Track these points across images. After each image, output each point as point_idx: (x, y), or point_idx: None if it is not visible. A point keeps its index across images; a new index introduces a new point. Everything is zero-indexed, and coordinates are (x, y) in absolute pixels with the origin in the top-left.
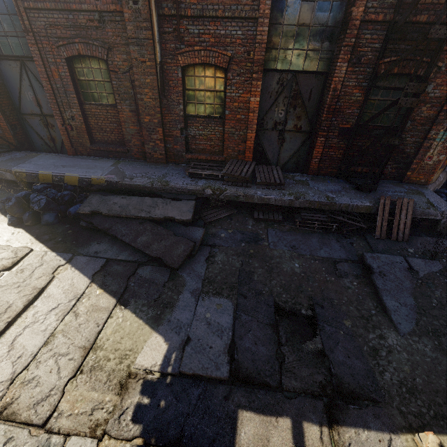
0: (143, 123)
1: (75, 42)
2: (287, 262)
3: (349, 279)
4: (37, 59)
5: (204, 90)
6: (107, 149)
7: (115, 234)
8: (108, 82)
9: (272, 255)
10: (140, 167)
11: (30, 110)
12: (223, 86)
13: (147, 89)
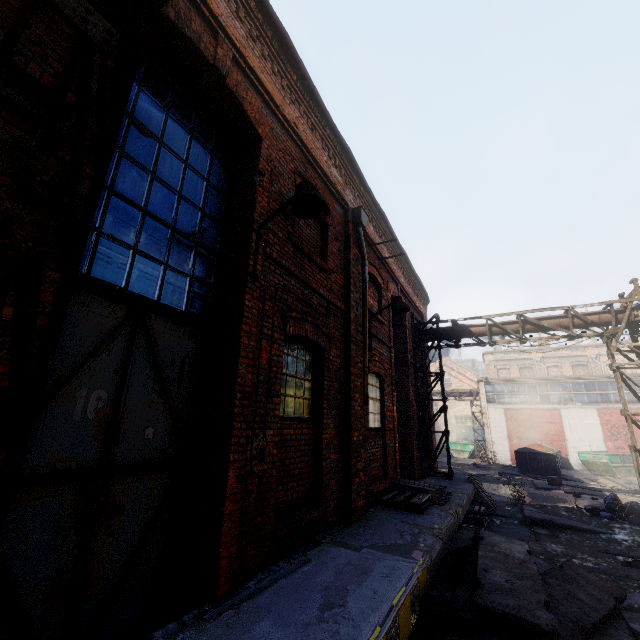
0: (352, 444)
1: (308, 320)
2: (551, 547)
3: (559, 534)
4: (249, 322)
5: (372, 398)
6: (302, 520)
7: (588, 621)
8: (309, 381)
9: (542, 550)
10: (374, 530)
11: (48, 459)
12: (379, 396)
13: (357, 394)
